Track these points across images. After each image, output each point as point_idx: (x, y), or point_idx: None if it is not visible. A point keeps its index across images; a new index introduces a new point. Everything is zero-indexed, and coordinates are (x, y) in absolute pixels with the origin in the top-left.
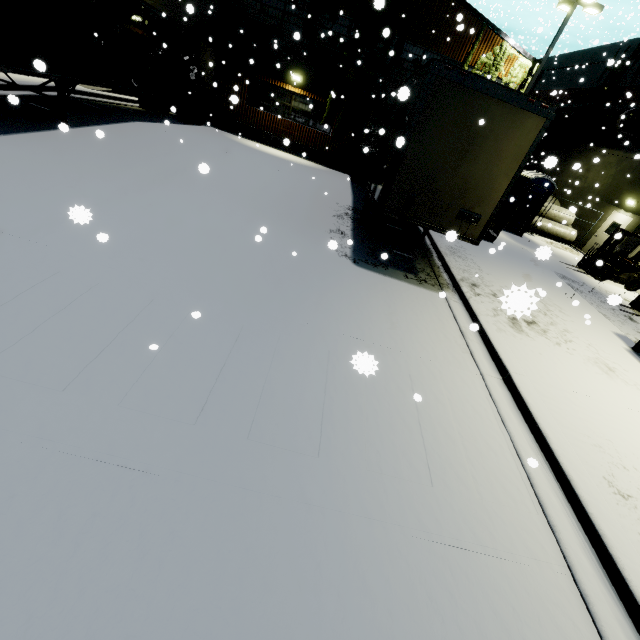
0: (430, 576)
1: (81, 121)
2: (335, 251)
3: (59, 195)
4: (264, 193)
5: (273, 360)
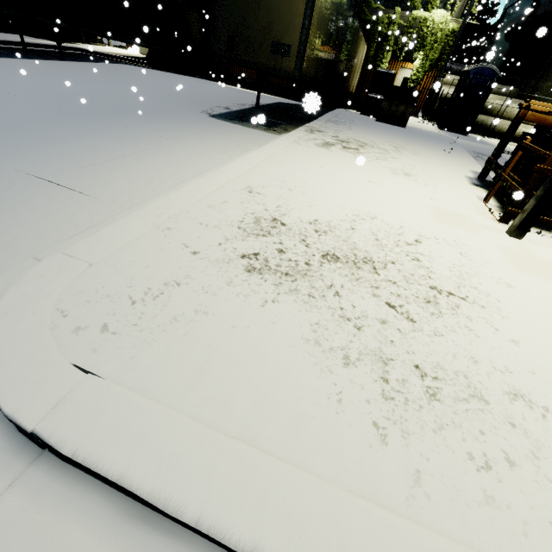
0: (6, 181)
1: (78, 60)
2: (201, 111)
3: (8, 73)
4: (183, 91)
5: (48, 123)
